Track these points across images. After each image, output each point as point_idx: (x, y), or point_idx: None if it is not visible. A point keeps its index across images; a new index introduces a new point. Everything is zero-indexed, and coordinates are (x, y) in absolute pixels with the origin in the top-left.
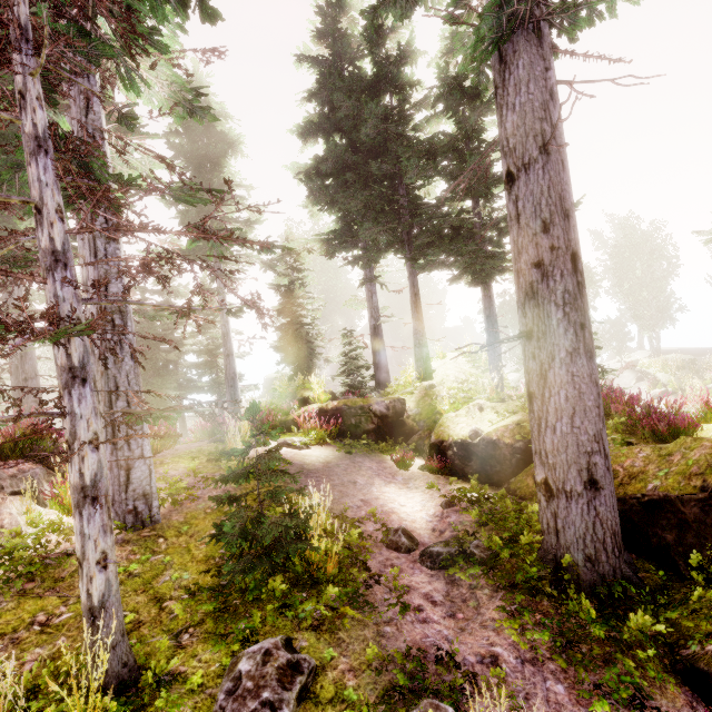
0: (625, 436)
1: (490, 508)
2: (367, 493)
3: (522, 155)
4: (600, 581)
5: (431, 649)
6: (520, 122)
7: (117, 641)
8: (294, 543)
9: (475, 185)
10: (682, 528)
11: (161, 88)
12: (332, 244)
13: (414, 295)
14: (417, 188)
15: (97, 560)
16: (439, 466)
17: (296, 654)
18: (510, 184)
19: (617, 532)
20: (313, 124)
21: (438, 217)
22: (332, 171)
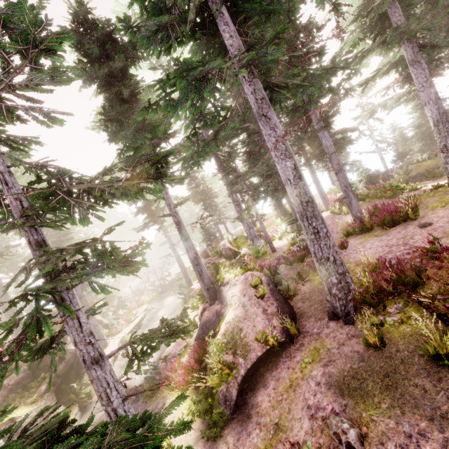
0: None
1: None
2: None
3: None
4: None
5: None
6: None
7: None
8: None
9: None
10: None
11: None
12: None
13: None
14: None
15: None
16: None
17: None
18: None
19: None
20: None
21: None
22: None
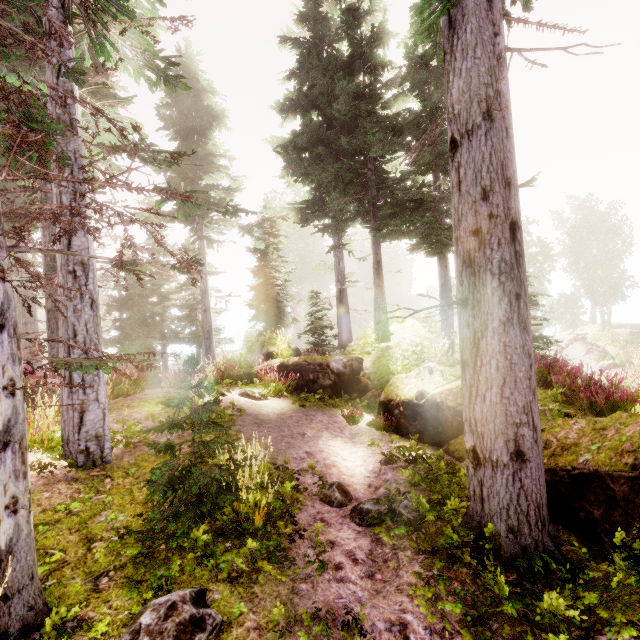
0: (563, 407)
1: (426, 468)
2: (313, 445)
3: (466, 121)
4: (521, 553)
5: (342, 611)
6: (465, 88)
7: (24, 584)
8: (223, 493)
9: (436, 160)
10: (610, 505)
11: (136, 56)
12: (305, 212)
13: (376, 262)
14: (384, 163)
15: (6, 504)
16: (385, 424)
17: (202, 609)
18: (453, 151)
19: (542, 505)
20: (292, 101)
21: (402, 190)
22: (307, 145)
